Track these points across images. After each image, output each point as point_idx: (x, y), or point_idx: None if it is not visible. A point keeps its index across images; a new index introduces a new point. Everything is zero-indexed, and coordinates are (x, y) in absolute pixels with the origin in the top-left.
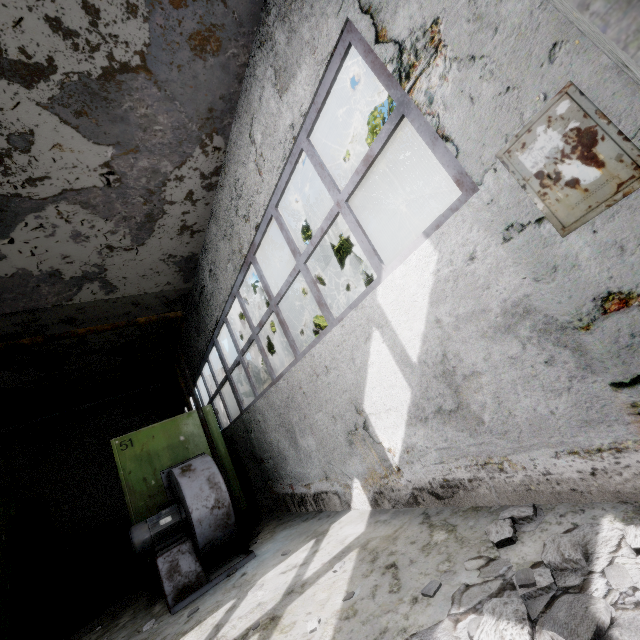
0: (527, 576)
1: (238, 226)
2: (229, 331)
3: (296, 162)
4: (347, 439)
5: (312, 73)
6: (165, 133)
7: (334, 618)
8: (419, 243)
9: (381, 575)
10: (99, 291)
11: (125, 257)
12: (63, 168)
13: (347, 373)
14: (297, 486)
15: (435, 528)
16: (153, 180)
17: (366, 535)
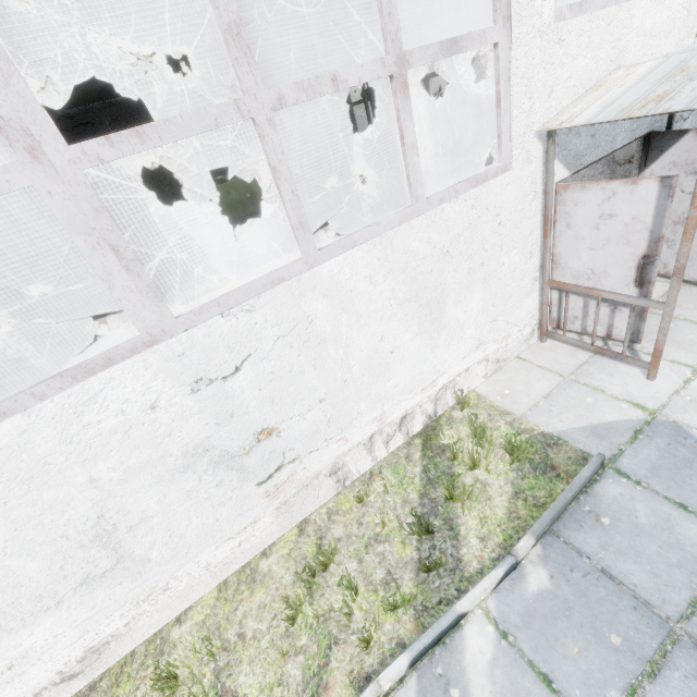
0: None
1: None
2: None
3: None
4: None
5: None
6: None
7: None
8: None
9: None
10: None
11: None
12: None
13: None
14: None
15: None
16: None
17: None
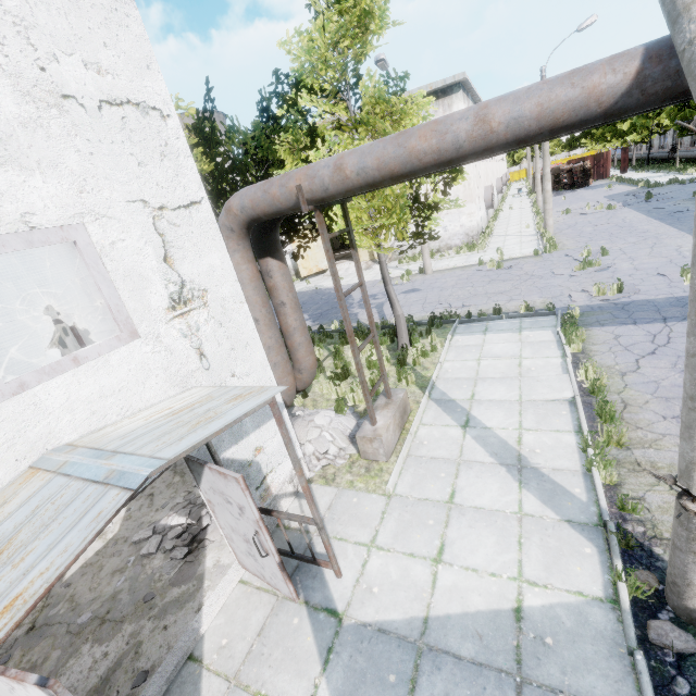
0: (195, 501)
1: None
2: None
3: None
4: None
5: None
6: None
7: (121, 521)
8: None
9: (146, 499)
10: None
11: None
12: None
13: None
14: None
15: (177, 474)
16: None
17: None
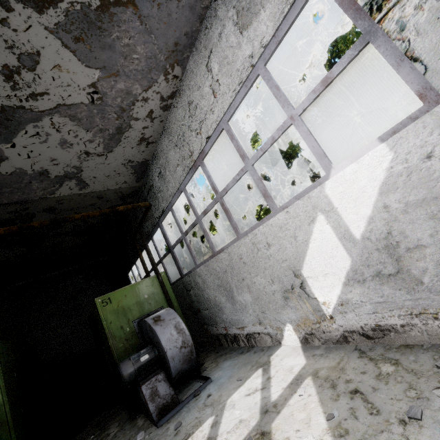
0: None
1: (189, 138)
2: (174, 217)
3: (251, 85)
4: (283, 295)
5: (276, 11)
6: (140, 61)
7: (327, 436)
8: (372, 146)
9: (350, 399)
10: (75, 187)
11: (97, 161)
12: (59, 86)
13: (288, 247)
14: (231, 329)
15: (378, 361)
16: (126, 100)
17: (311, 366)
